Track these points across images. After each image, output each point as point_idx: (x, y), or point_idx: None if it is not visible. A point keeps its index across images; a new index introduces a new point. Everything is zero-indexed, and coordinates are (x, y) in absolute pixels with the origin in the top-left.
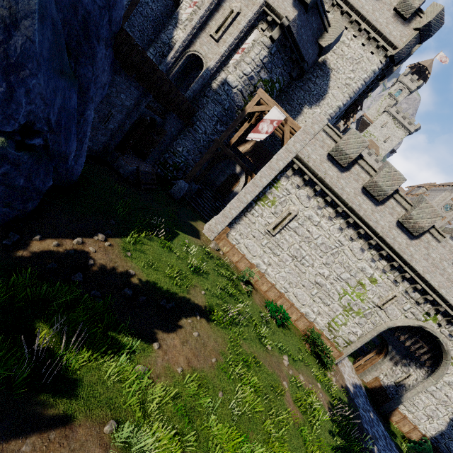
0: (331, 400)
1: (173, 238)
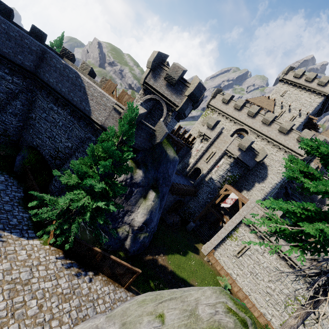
0: None
1: (186, 255)
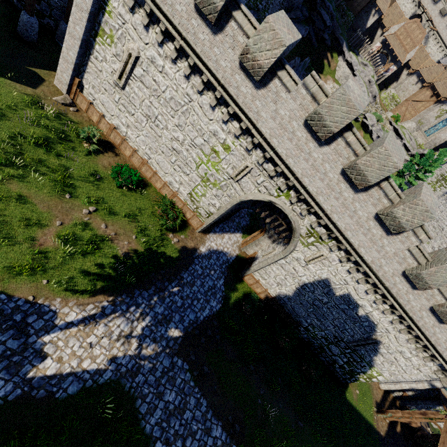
0: (143, 250)
1: None
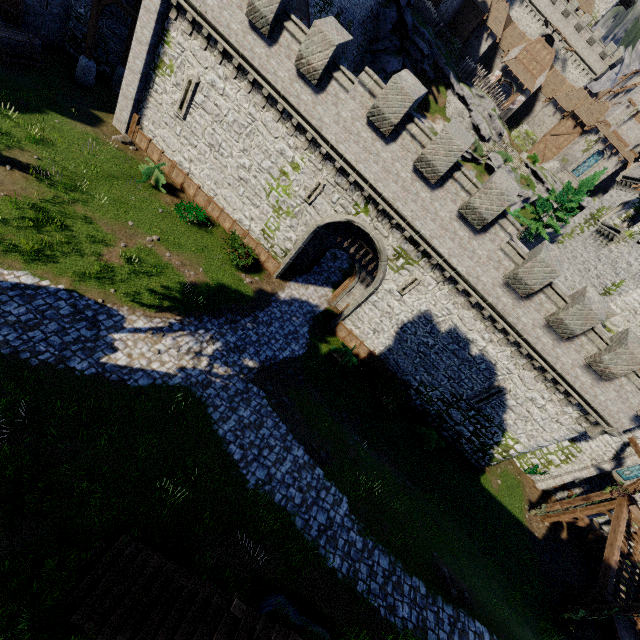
0: (211, 283)
1: (29, 113)
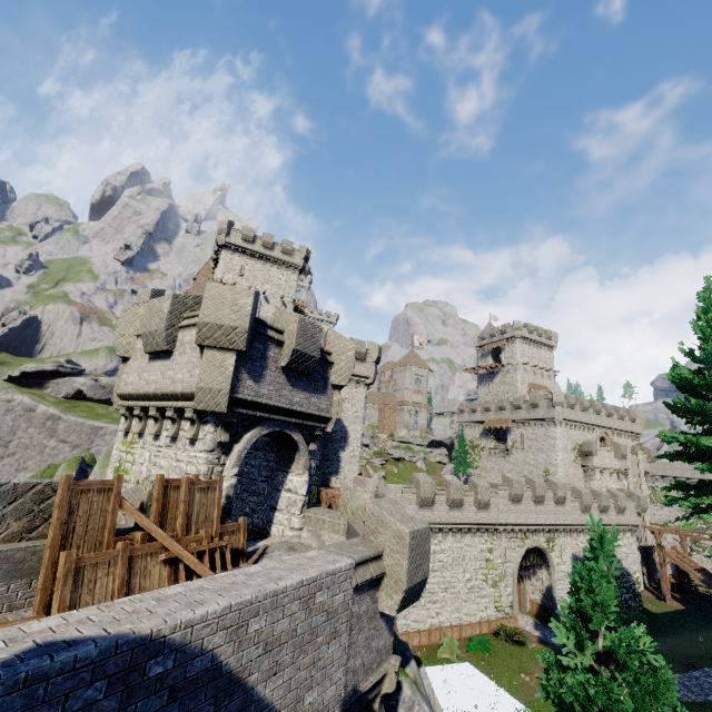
0: None
1: None
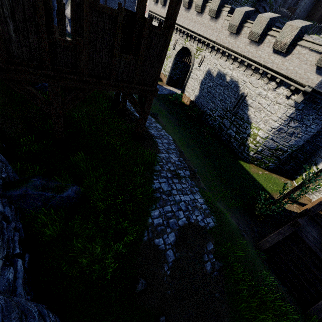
0: None
1: None
